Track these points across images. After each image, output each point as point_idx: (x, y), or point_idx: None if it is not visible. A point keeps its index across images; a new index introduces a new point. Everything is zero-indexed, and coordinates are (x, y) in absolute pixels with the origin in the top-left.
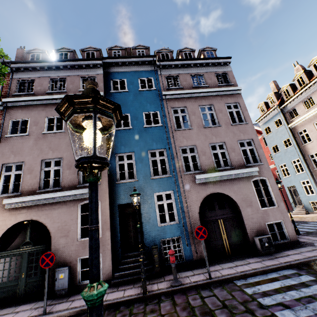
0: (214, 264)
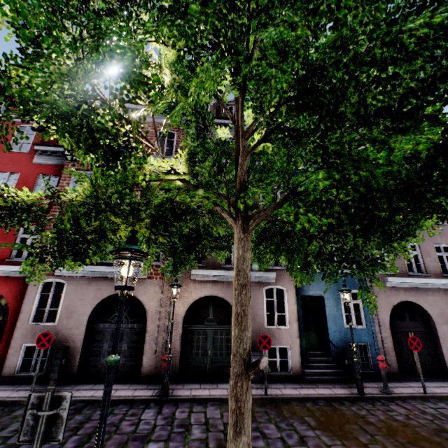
0: (410, 381)
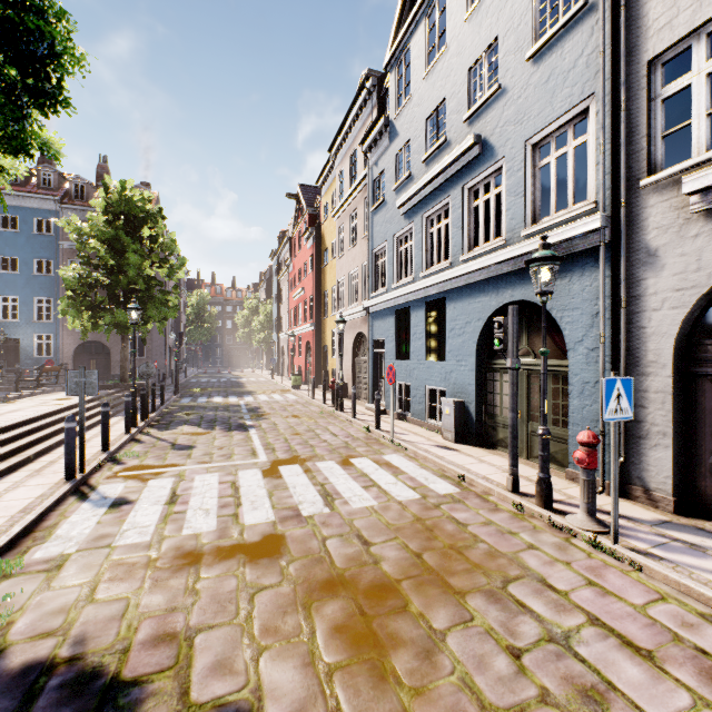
0: None
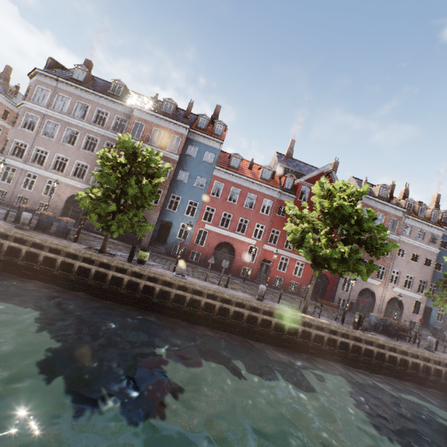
0: None
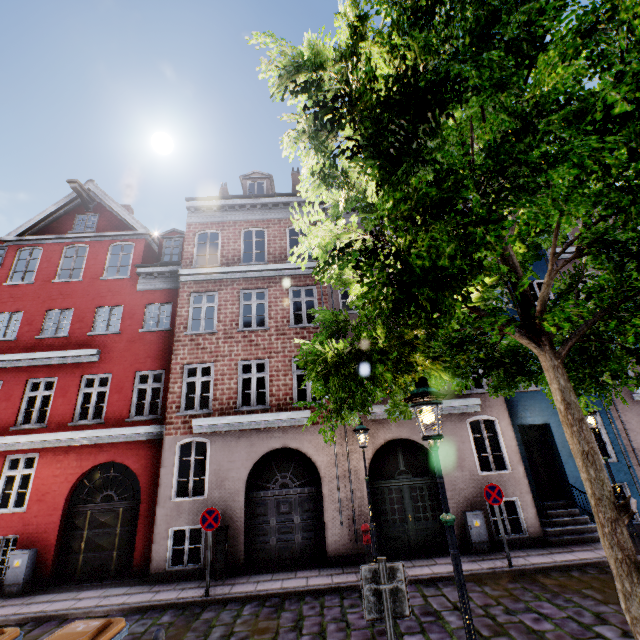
0: None
